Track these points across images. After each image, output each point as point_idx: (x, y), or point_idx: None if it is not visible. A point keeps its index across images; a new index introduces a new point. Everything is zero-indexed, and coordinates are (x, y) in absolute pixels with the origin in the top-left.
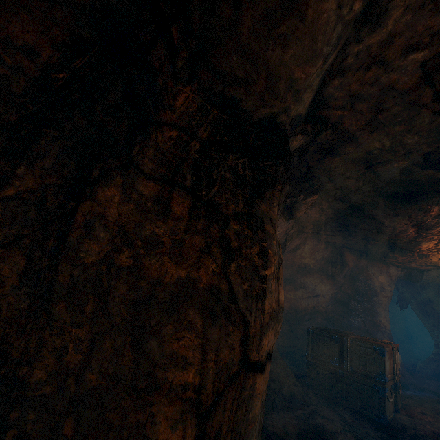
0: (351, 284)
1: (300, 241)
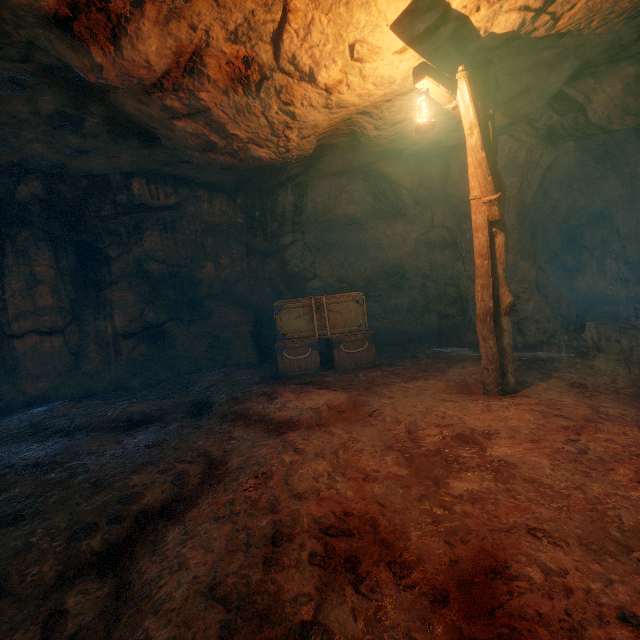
0: (447, 209)
1: (291, 198)
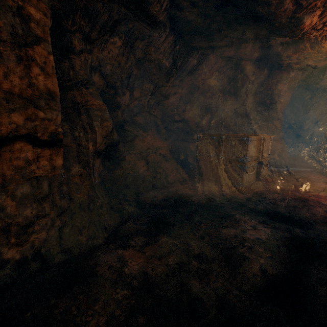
0: (253, 98)
1: (195, 61)
